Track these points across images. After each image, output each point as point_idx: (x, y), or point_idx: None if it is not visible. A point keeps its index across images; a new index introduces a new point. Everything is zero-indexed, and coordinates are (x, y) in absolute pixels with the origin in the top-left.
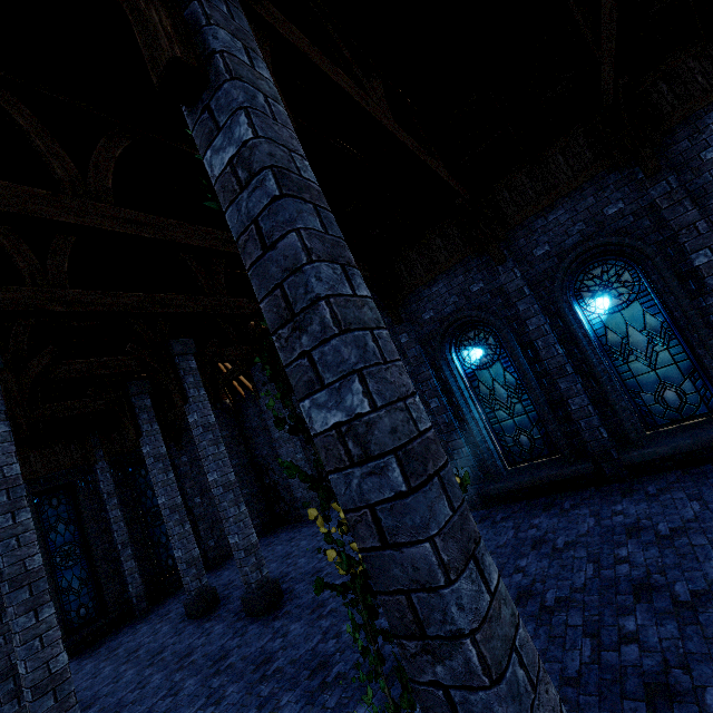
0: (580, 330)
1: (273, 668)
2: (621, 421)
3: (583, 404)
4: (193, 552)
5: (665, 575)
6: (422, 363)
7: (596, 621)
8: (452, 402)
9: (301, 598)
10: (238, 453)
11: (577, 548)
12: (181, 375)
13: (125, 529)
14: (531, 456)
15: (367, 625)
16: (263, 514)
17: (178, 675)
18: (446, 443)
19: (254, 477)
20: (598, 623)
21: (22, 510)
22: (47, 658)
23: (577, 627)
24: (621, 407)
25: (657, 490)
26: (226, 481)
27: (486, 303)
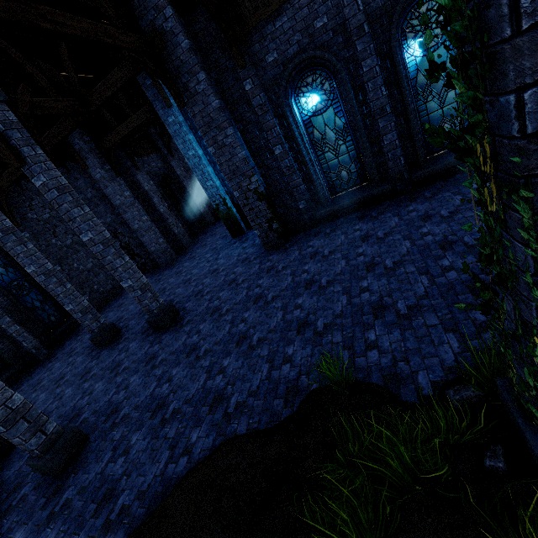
0: (403, 71)
1: (203, 351)
2: (416, 150)
3: (393, 140)
4: (83, 303)
5: (456, 235)
6: (267, 112)
7: (424, 266)
8: (293, 148)
9: (196, 310)
10: None
11: (394, 235)
12: (0, 130)
13: None
14: (348, 186)
15: (535, 242)
16: None
17: (119, 378)
18: (287, 184)
19: None
20: (426, 267)
21: None
22: (1, 402)
23: (414, 272)
24: (419, 138)
25: (432, 194)
26: (103, 239)
27: (328, 42)
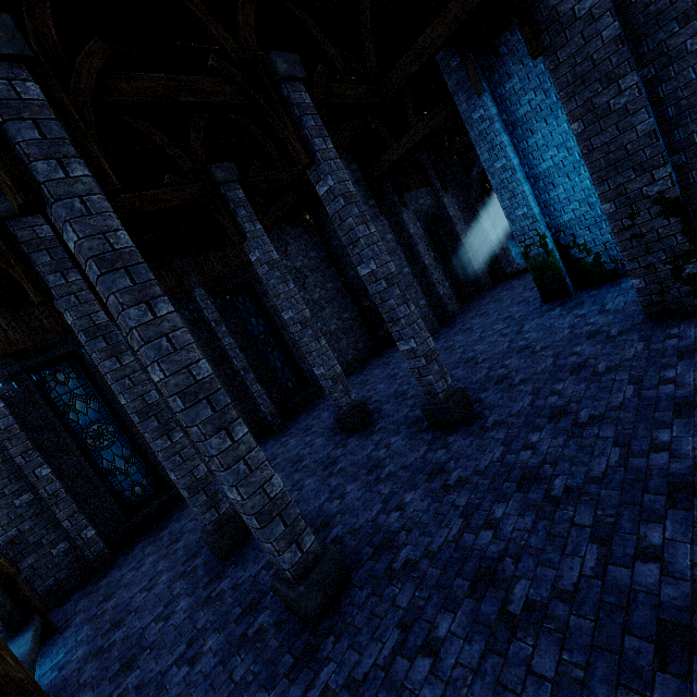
0: None
1: (560, 488)
2: None
3: None
4: (335, 368)
5: None
6: None
7: None
8: None
9: (508, 407)
10: (331, 277)
11: None
12: (295, 117)
13: (242, 356)
14: None
15: None
16: (366, 337)
17: (383, 488)
18: None
19: (351, 301)
20: None
21: (159, 300)
22: (259, 483)
23: None
24: None
25: None
26: (387, 273)
27: None
